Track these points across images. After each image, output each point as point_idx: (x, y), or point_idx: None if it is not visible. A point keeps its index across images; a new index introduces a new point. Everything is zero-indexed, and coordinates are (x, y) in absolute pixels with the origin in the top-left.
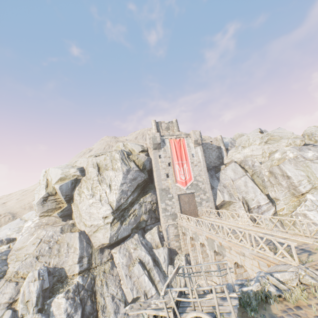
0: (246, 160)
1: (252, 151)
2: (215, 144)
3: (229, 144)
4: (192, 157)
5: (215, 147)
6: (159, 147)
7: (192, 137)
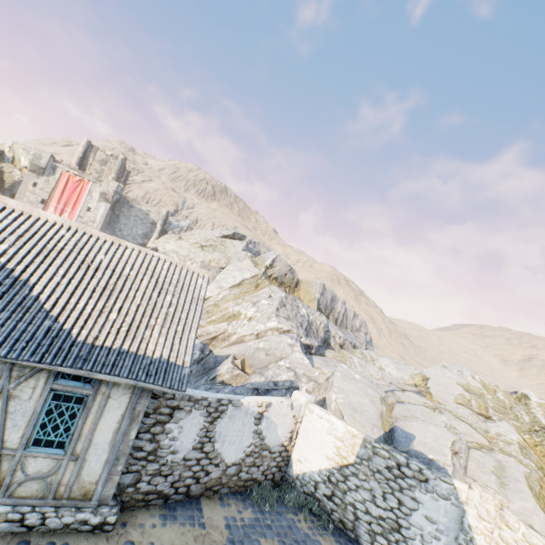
0: (168, 255)
1: (180, 248)
2: (154, 218)
3: (177, 228)
4: (87, 211)
5: (151, 221)
6: (41, 173)
7: (103, 187)
